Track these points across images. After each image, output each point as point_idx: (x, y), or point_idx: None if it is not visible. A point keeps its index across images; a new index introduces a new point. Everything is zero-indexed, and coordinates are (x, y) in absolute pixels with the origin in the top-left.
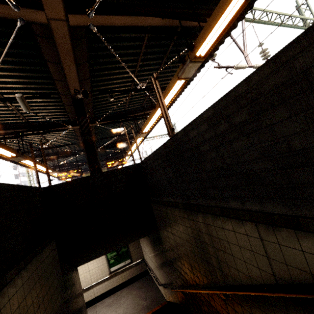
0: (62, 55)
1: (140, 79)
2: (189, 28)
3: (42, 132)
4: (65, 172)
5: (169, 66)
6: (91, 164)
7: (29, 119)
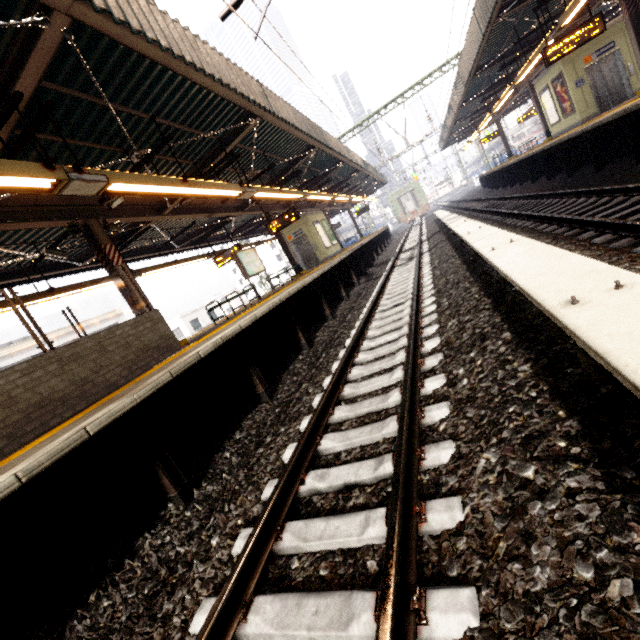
0: (1, 229)
1: (136, 136)
2: (59, 53)
3: (130, 240)
4: (221, 256)
5: (146, 89)
6: (136, 306)
7: (109, 231)
